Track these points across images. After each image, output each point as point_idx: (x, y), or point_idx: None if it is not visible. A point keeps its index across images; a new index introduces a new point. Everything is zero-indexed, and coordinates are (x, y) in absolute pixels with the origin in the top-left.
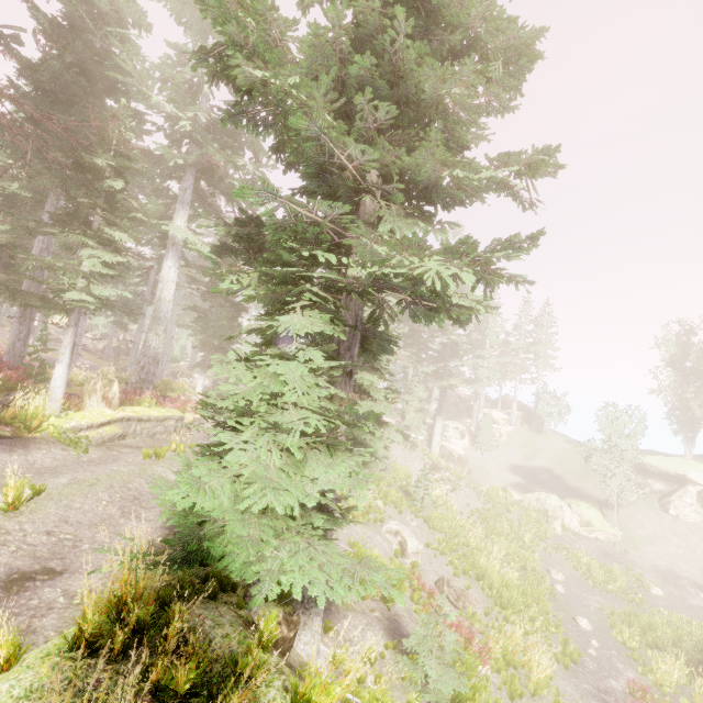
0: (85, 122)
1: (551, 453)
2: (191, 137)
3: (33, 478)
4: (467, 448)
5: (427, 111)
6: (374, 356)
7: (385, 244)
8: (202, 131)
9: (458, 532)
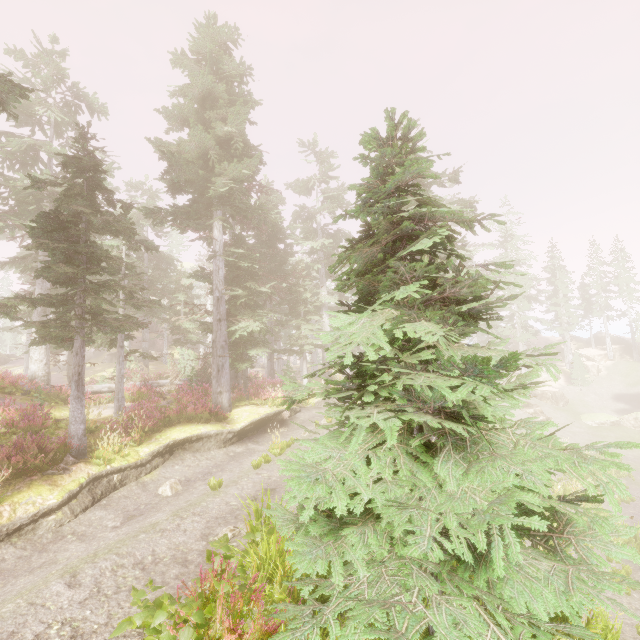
0: (289, 273)
1: None
2: (319, 250)
3: (320, 418)
4: (563, 387)
5: None
6: None
7: None
8: (325, 247)
9: None
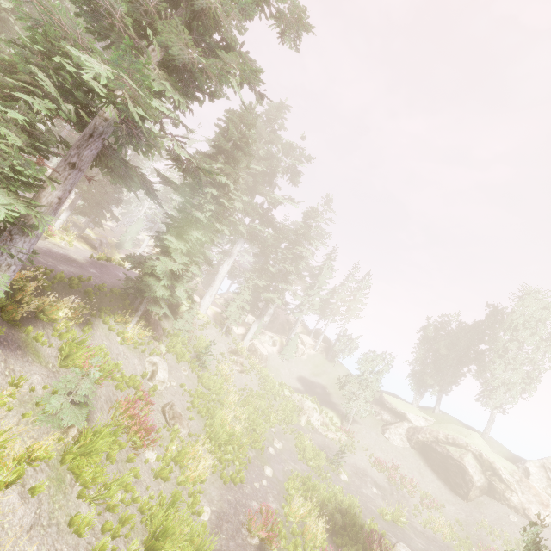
0: None
1: (332, 377)
2: None
3: None
4: (273, 354)
5: (214, 23)
6: (120, 178)
7: (96, 58)
8: None
9: (219, 392)
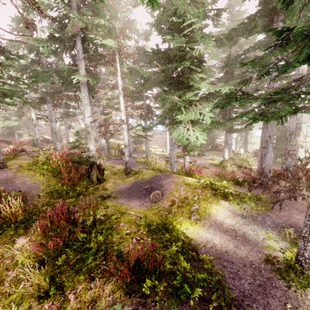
0: None
1: (256, 142)
2: None
3: None
4: None
5: None
6: None
7: None
8: None
9: None
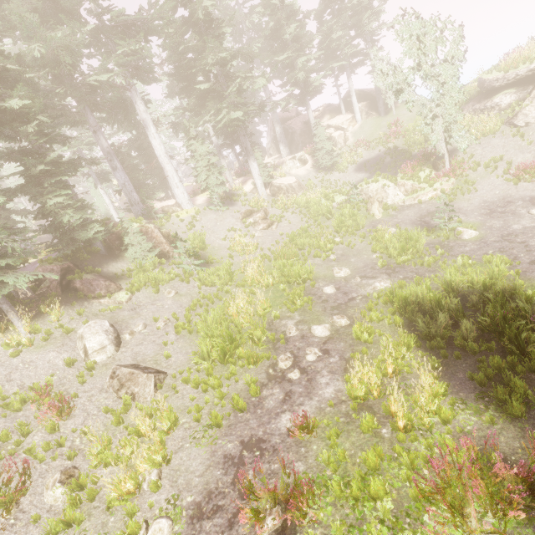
0: None
1: (398, 128)
2: None
3: None
4: (309, 172)
5: None
6: None
7: None
8: None
9: (230, 278)
